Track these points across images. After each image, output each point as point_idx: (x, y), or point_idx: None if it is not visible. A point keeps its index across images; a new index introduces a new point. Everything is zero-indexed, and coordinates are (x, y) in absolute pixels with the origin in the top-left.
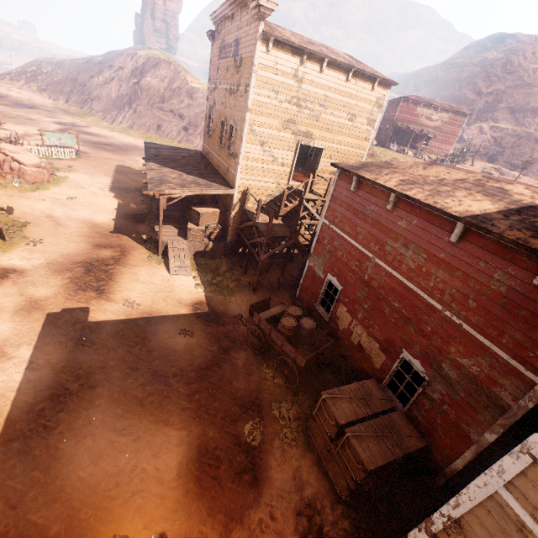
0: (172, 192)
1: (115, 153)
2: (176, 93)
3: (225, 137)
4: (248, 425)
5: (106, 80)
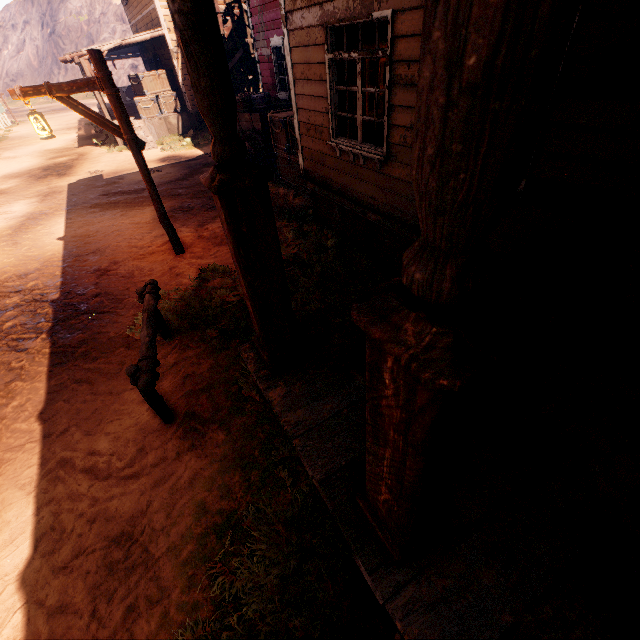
0: None
1: (58, 113)
2: (102, 23)
3: None
4: None
5: (17, 47)
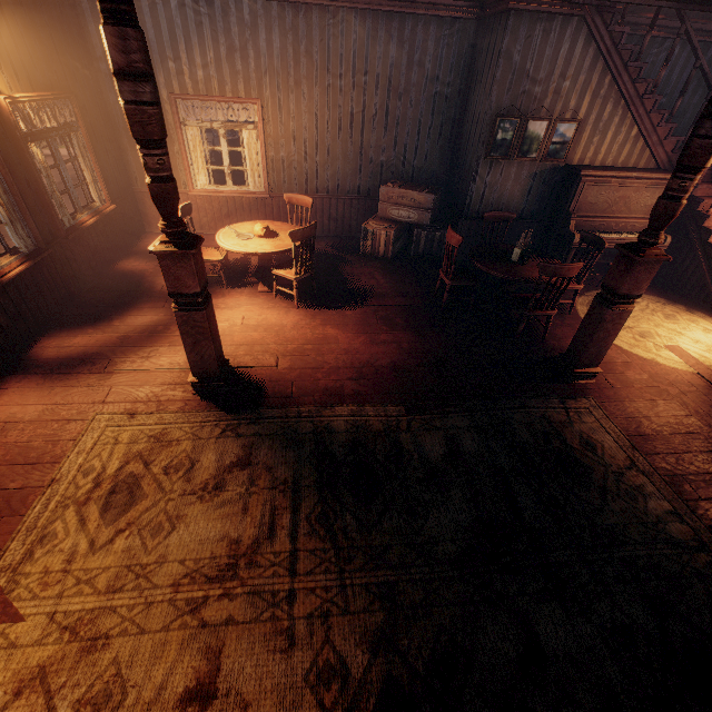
0: None
1: None
2: None
3: None
4: None
5: None
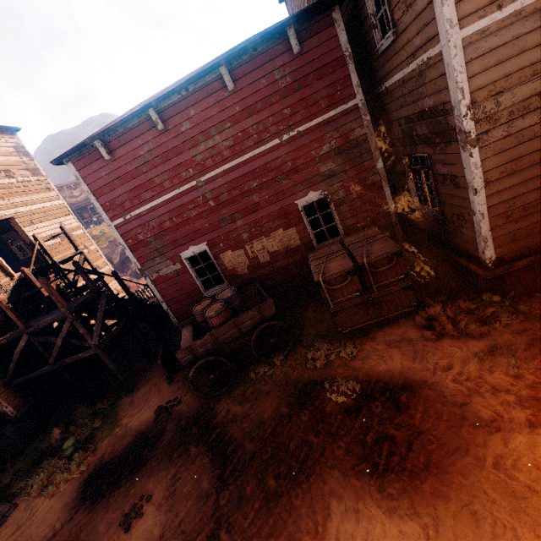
0: None
1: None
2: None
3: None
4: (332, 396)
5: None
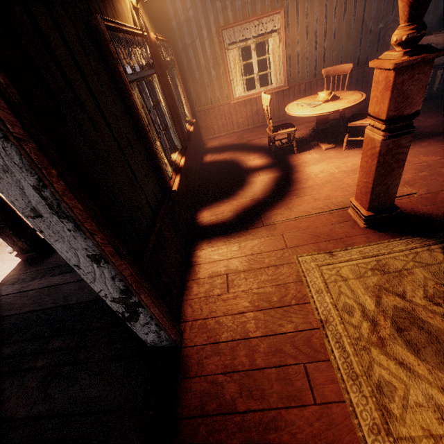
0: None
1: None
2: None
3: None
4: None
5: None
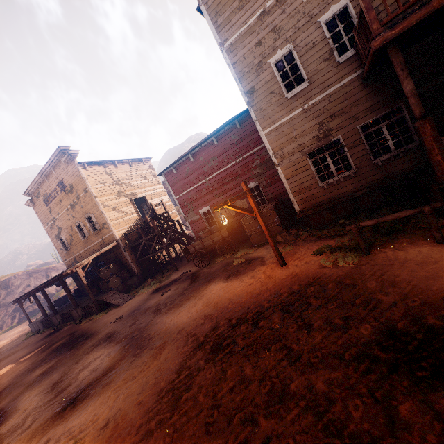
0: (82, 263)
1: None
2: None
3: (86, 229)
4: (234, 263)
5: None
